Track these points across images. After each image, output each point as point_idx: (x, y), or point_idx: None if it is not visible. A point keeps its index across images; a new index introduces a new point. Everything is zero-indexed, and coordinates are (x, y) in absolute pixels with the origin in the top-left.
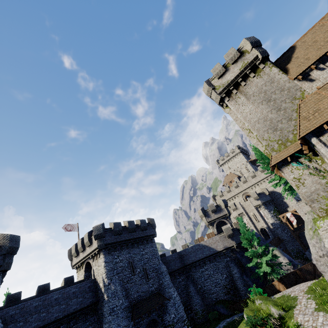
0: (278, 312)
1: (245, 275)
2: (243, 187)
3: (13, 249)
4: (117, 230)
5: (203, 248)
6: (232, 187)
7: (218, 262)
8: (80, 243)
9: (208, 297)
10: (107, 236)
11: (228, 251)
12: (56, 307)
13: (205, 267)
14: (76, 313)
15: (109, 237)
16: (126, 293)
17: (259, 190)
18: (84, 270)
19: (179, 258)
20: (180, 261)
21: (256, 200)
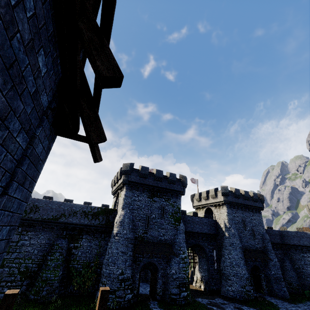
0: None
1: None
2: None
3: (186, 185)
4: (237, 194)
5: None
6: None
7: None
8: (205, 193)
9: (305, 279)
10: (230, 196)
11: None
12: (197, 225)
13: (308, 254)
14: (206, 234)
15: (231, 197)
16: (240, 239)
17: None
18: (204, 212)
19: (279, 235)
20: (279, 238)
21: None
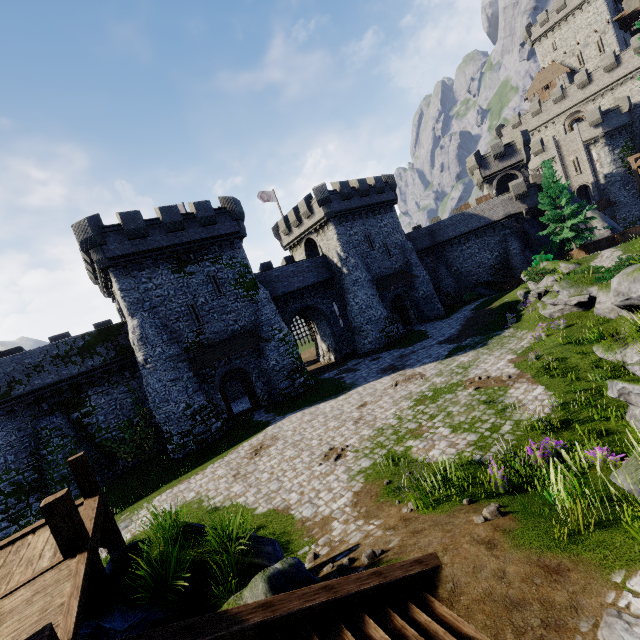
0: (568, 266)
1: (528, 251)
2: (574, 100)
3: (241, 215)
4: (345, 193)
5: (468, 219)
6: (547, 103)
7: (490, 237)
8: (292, 215)
9: (466, 280)
10: (334, 202)
11: (510, 220)
12: (295, 278)
13: (468, 245)
14: (315, 286)
15: (336, 203)
16: (367, 268)
17: (609, 104)
18: (304, 249)
19: (429, 234)
20: (429, 239)
21: (593, 127)
